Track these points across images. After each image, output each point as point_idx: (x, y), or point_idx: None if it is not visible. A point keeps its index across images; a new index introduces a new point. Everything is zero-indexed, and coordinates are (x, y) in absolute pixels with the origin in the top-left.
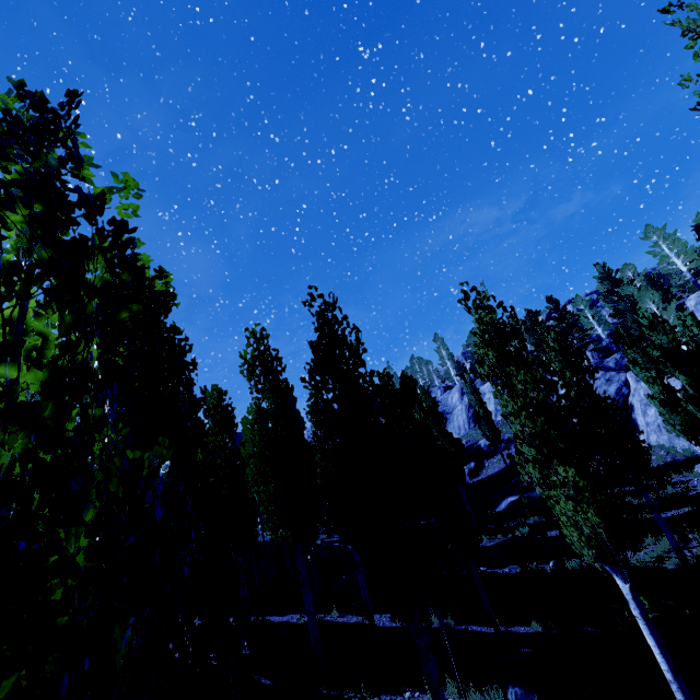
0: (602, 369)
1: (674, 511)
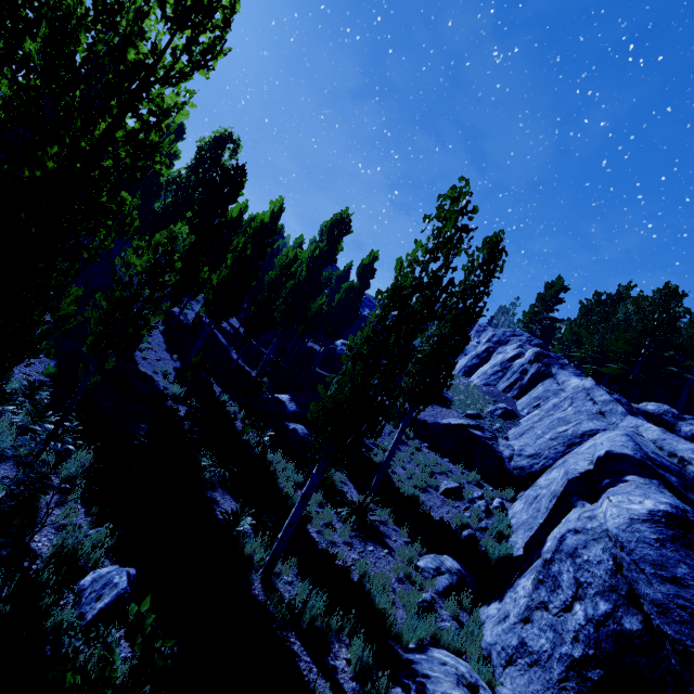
0: (662, 422)
1: (232, 506)
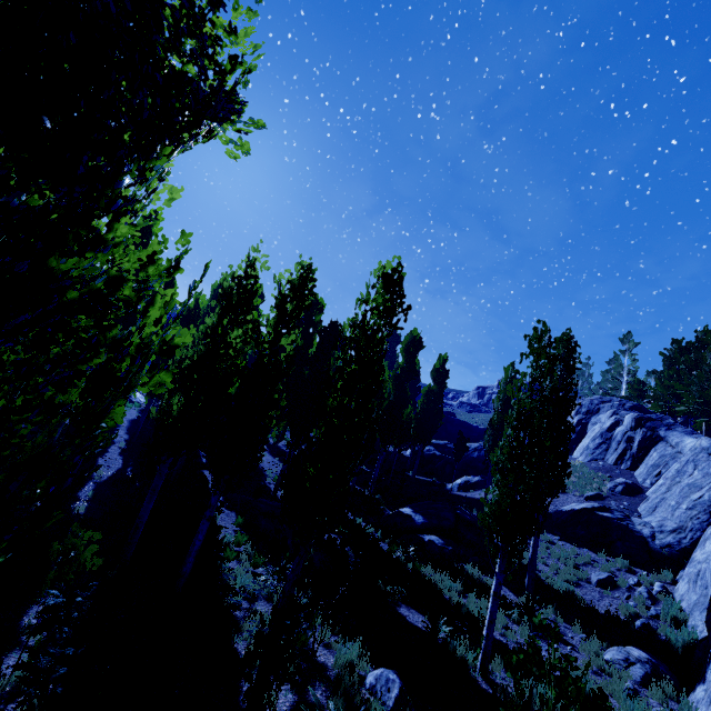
0: None
1: (421, 618)
